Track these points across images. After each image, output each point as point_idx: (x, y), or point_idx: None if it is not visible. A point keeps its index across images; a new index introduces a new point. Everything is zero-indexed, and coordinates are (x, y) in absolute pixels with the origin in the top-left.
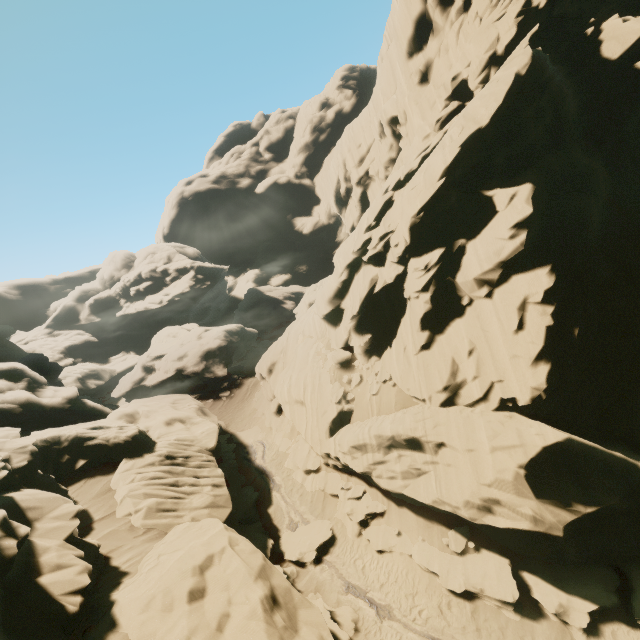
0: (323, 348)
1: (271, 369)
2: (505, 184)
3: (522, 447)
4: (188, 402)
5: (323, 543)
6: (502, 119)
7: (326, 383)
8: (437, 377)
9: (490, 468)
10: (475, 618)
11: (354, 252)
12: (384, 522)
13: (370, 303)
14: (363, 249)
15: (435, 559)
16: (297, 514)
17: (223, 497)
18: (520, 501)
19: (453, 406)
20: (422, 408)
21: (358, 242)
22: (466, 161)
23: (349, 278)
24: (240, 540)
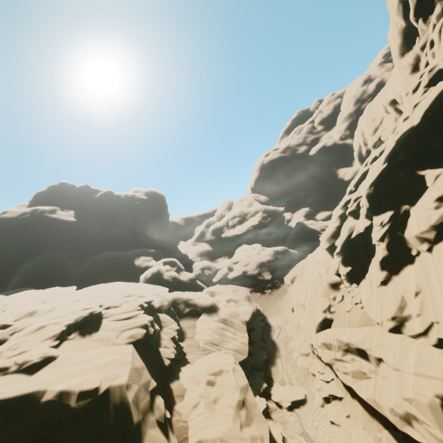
0: (323, 272)
1: (293, 280)
2: (437, 165)
3: (442, 381)
4: (242, 291)
5: (297, 400)
6: (433, 117)
7: (319, 296)
8: (387, 308)
9: (410, 388)
10: None
11: (340, 208)
12: (340, 405)
13: (350, 245)
14: (347, 206)
15: None
16: (287, 377)
17: (244, 348)
18: (433, 424)
19: (399, 334)
20: (373, 329)
21: (342, 202)
22: (406, 149)
23: (341, 224)
24: (239, 370)
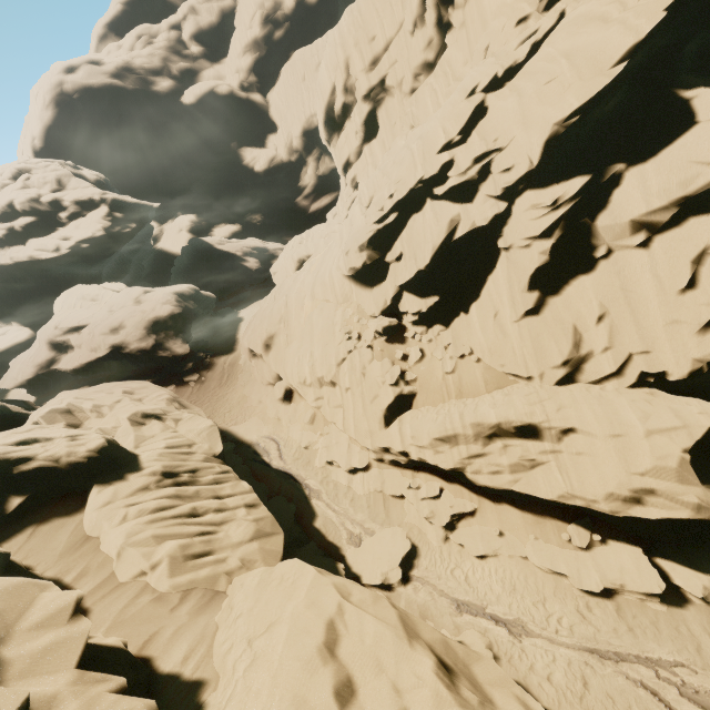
0: (356, 315)
1: (268, 344)
2: (709, 83)
3: (685, 429)
4: (155, 391)
5: (403, 556)
6: None
7: (371, 360)
8: (554, 349)
9: (647, 455)
10: (622, 617)
11: (422, 180)
12: (476, 522)
13: (442, 254)
14: (435, 177)
15: (558, 558)
16: (355, 524)
17: (267, 520)
18: (683, 489)
19: (573, 384)
20: (533, 388)
21: (432, 165)
22: (655, 40)
23: (398, 220)
24: (349, 586)
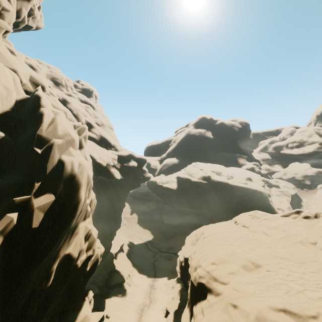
0: None
1: (321, 187)
2: None
3: None
4: (291, 185)
5: None
6: None
7: None
8: None
9: None
10: None
11: None
12: None
13: None
14: None
15: None
16: None
17: (289, 201)
18: None
19: None
20: None
21: None
22: None
23: None
24: (288, 202)
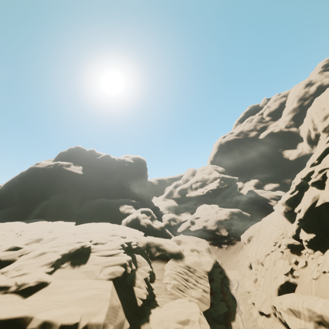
0: (281, 235)
1: (249, 239)
2: None
3: None
4: (203, 243)
5: None
6: None
7: (279, 258)
8: None
9: None
10: None
11: (302, 178)
12: None
13: (313, 212)
14: (309, 177)
15: None
16: None
17: (206, 298)
18: None
19: None
20: None
21: (304, 172)
22: None
23: (301, 193)
24: (204, 322)
